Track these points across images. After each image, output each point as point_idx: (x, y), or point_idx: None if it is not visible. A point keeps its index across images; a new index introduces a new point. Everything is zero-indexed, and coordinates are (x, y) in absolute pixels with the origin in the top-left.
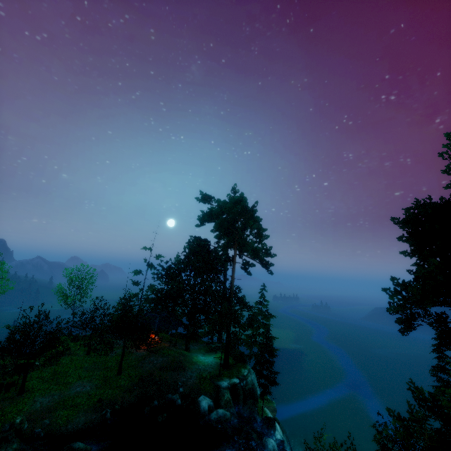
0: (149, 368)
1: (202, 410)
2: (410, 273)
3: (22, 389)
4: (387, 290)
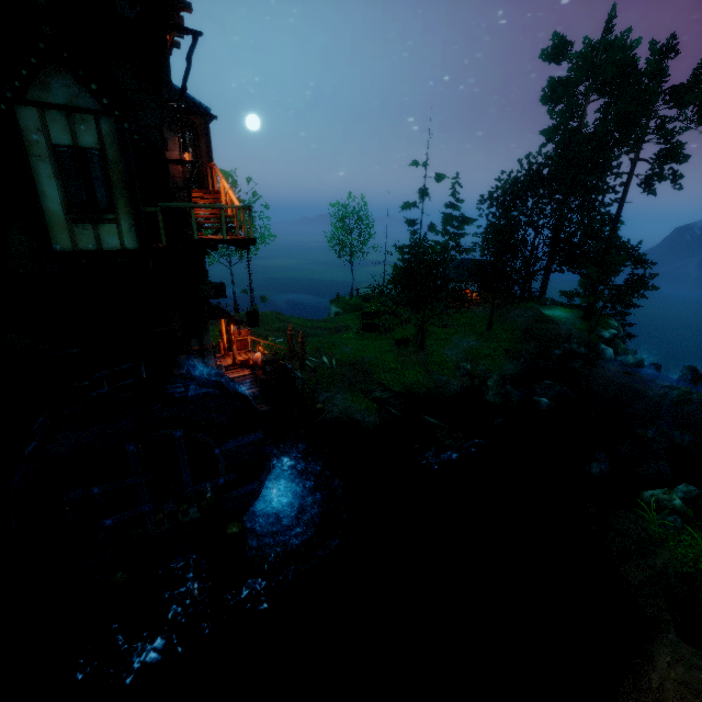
0: (523, 321)
1: (608, 357)
2: None
3: (424, 344)
4: None
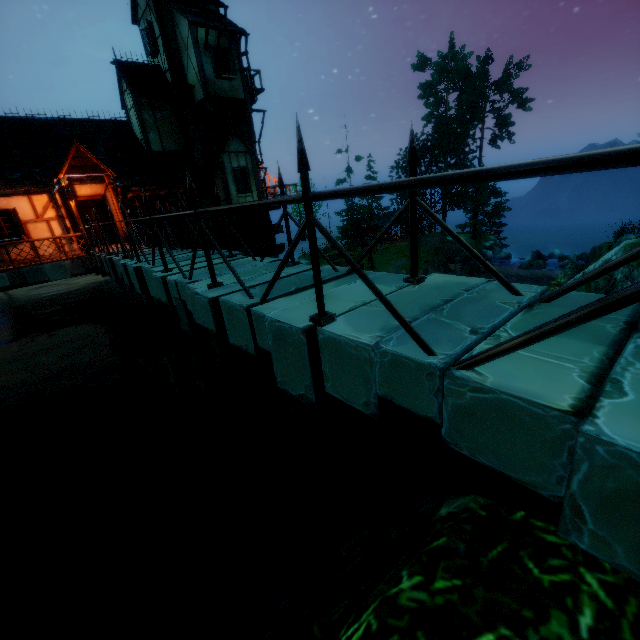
0: (433, 244)
1: (489, 257)
2: None
3: (373, 266)
4: None
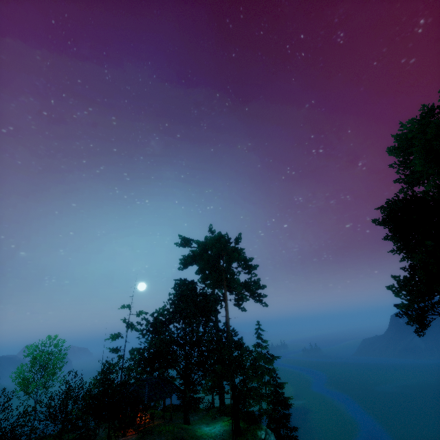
0: None
1: None
2: (404, 269)
3: None
4: (391, 288)
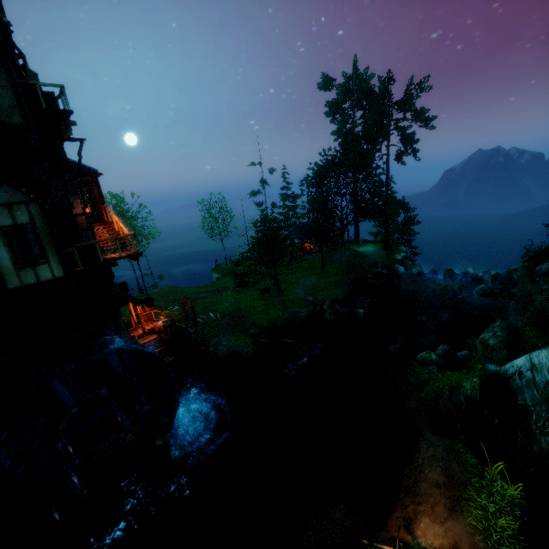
0: (344, 259)
1: (401, 272)
2: None
3: (280, 289)
4: None
